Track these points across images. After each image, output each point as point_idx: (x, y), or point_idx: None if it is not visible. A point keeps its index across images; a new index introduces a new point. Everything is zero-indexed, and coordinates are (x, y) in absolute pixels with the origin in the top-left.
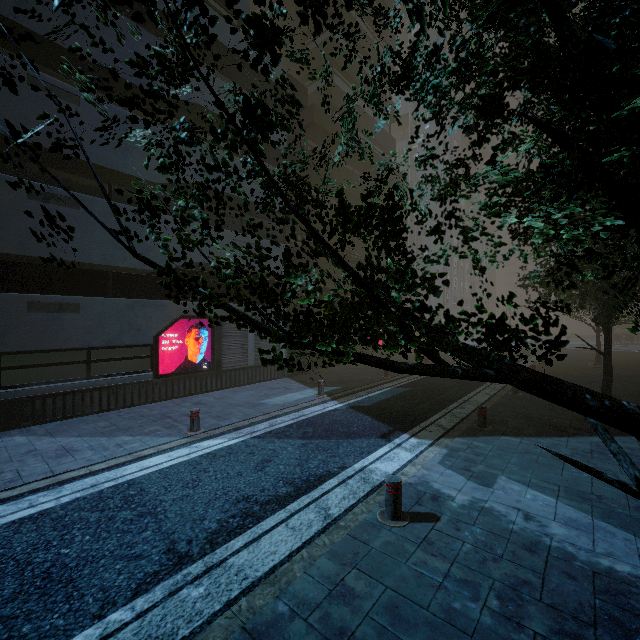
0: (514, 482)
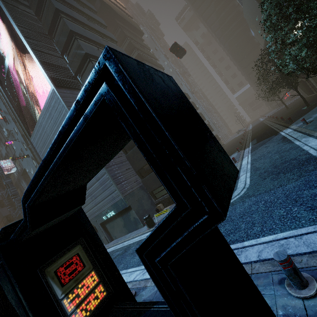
0: (315, 114)
